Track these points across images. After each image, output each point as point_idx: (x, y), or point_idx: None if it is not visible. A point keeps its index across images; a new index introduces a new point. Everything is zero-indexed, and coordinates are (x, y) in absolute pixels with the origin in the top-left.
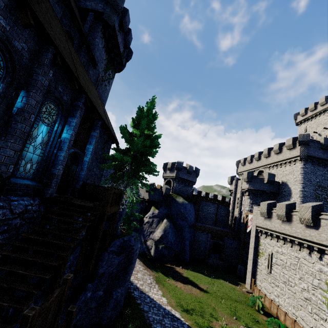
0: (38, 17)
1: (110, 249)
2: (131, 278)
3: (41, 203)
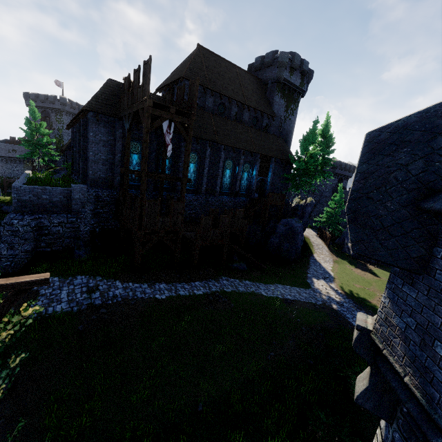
0: (236, 147)
1: (280, 222)
2: (315, 255)
3: (249, 200)
